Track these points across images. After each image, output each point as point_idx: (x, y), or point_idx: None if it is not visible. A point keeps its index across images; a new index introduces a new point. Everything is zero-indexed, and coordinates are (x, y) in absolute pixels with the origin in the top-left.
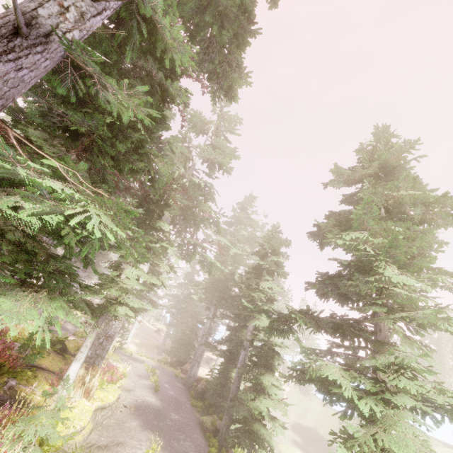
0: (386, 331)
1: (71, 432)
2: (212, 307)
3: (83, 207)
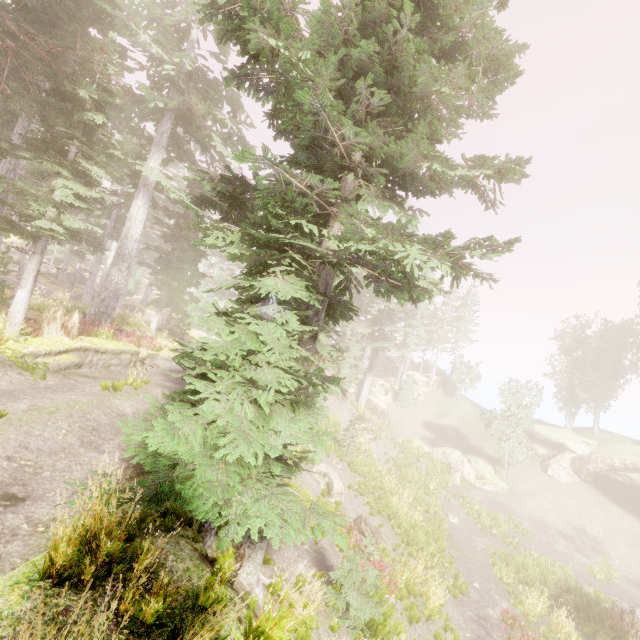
0: (347, 192)
1: (30, 351)
2: None
3: None
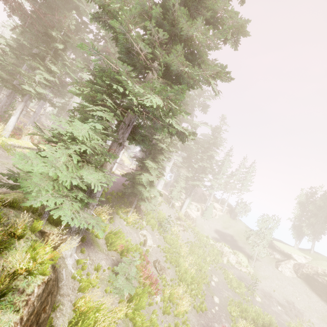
0: (148, 80)
1: (11, 143)
2: None
3: None
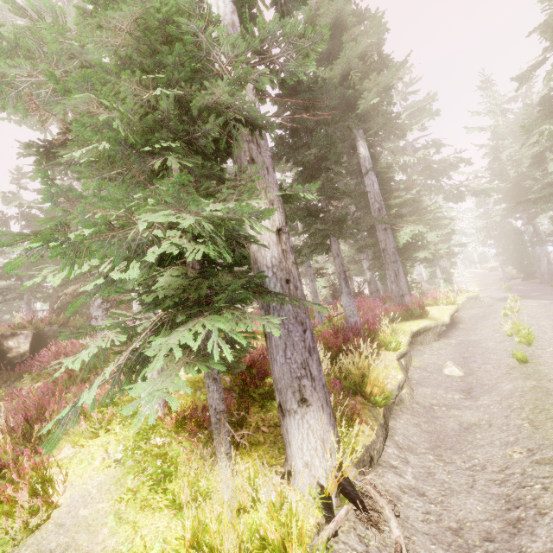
0: None
1: (461, 303)
2: (521, 214)
3: (415, 228)
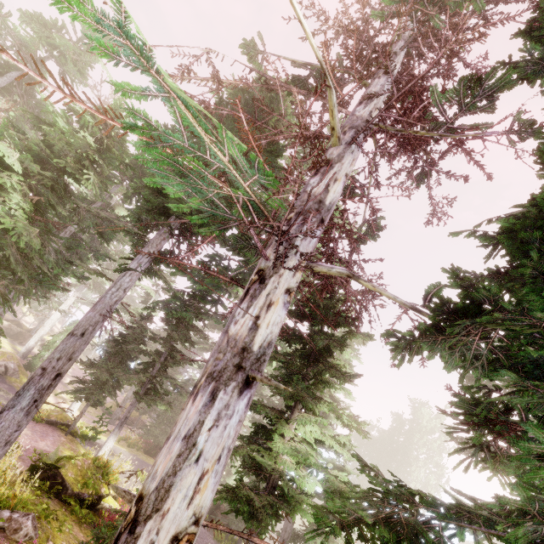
0: None
1: None
2: None
3: None
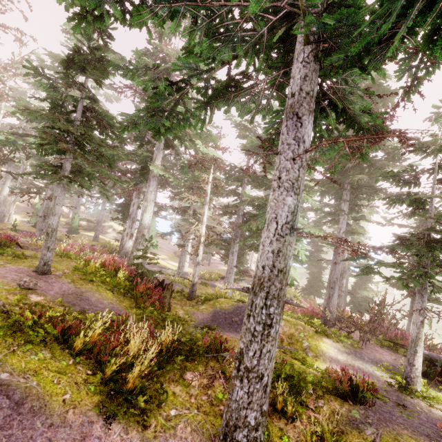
0: None
1: None
2: None
3: None
